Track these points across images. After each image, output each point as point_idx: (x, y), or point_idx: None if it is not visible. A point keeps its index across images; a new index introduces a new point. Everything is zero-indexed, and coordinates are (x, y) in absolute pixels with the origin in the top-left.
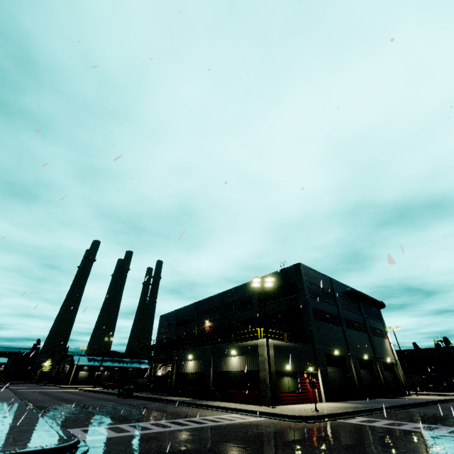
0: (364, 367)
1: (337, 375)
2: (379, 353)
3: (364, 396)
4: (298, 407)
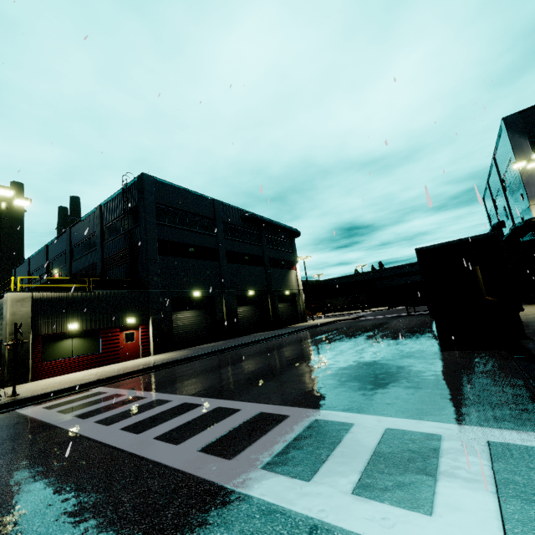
0: (248, 303)
1: (194, 319)
2: (277, 286)
3: (233, 335)
4: (50, 381)
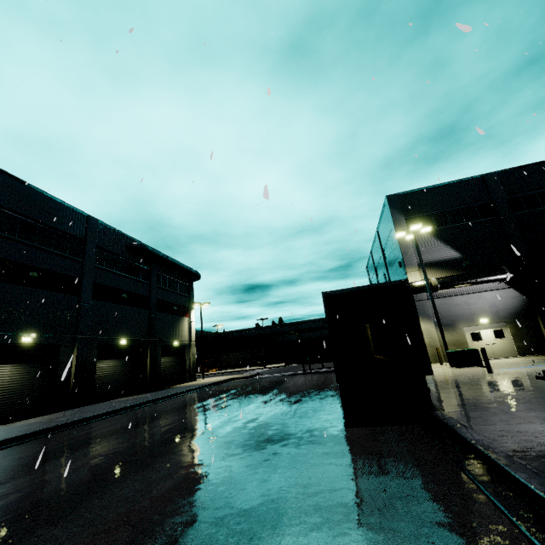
0: (116, 356)
1: (12, 380)
2: (163, 335)
3: (81, 403)
4: None
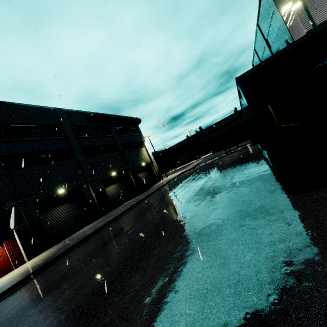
0: (114, 182)
1: (66, 212)
2: (134, 162)
3: (107, 211)
4: None
